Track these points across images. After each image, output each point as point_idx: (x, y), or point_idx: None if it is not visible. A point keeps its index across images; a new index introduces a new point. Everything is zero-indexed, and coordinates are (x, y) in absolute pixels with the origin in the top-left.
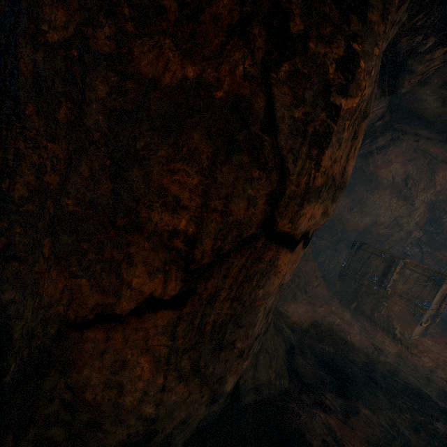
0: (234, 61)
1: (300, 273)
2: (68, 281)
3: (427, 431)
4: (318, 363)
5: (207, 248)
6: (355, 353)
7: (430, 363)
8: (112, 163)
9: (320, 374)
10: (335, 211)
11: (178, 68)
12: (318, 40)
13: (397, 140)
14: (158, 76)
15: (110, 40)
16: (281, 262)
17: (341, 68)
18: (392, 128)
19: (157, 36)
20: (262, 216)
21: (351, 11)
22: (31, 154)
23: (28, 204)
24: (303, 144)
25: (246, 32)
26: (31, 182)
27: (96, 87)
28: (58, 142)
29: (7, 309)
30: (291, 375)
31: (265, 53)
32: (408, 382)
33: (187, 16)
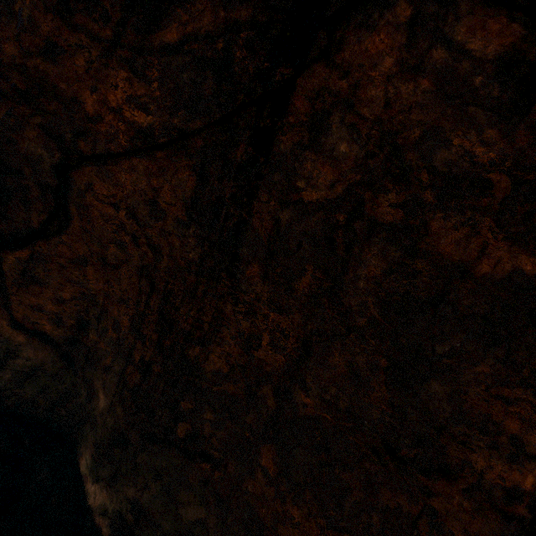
0: None
1: None
2: (327, 535)
3: None
4: None
5: None
6: None
7: None
8: (391, 365)
9: None
10: None
11: (504, 256)
12: None
13: None
14: (468, 260)
15: (395, 207)
16: None
17: None
18: None
19: (470, 212)
20: None
21: None
22: (239, 320)
23: (226, 383)
24: None
25: None
26: (232, 354)
27: (367, 261)
28: (287, 313)
29: (192, 534)
30: None
31: None
32: None
33: (523, 194)
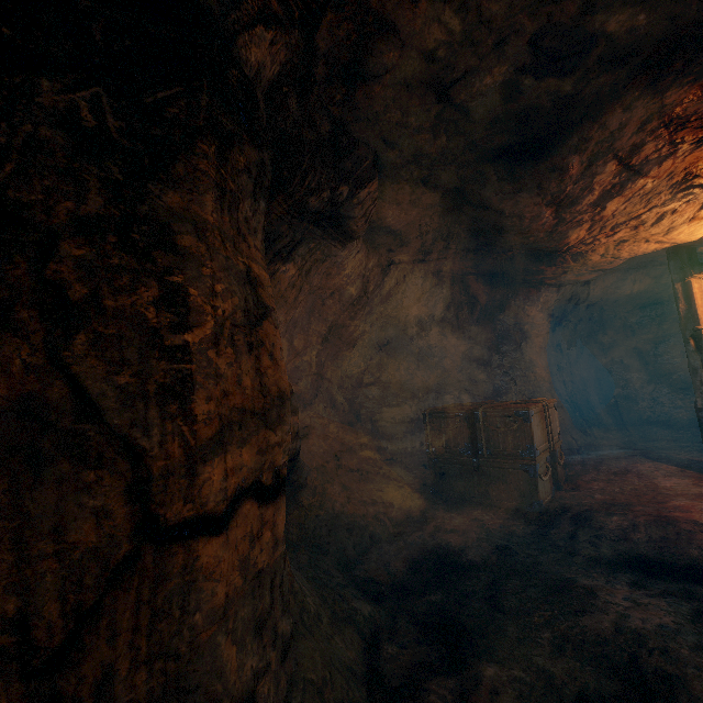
0: (5, 357)
1: (373, 496)
2: None
3: (574, 641)
4: (420, 634)
5: (54, 616)
6: (475, 577)
7: (570, 527)
8: None
9: (421, 652)
10: (390, 381)
11: None
12: (116, 295)
13: (407, 271)
14: None
15: None
16: (206, 558)
17: (165, 306)
18: (391, 264)
19: None
20: (132, 521)
21: (153, 248)
22: None
23: None
24: (149, 408)
25: (11, 320)
26: None
27: None
28: None
29: None
30: (372, 689)
31: (45, 334)
32: (548, 575)
33: None
